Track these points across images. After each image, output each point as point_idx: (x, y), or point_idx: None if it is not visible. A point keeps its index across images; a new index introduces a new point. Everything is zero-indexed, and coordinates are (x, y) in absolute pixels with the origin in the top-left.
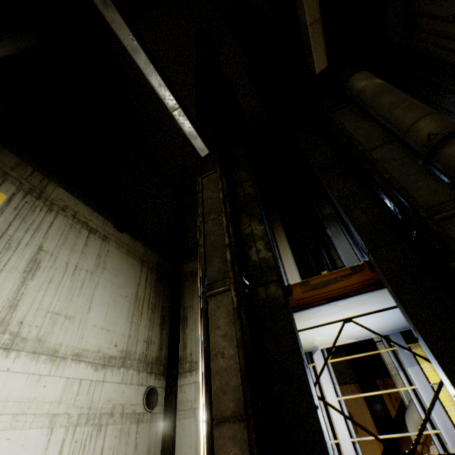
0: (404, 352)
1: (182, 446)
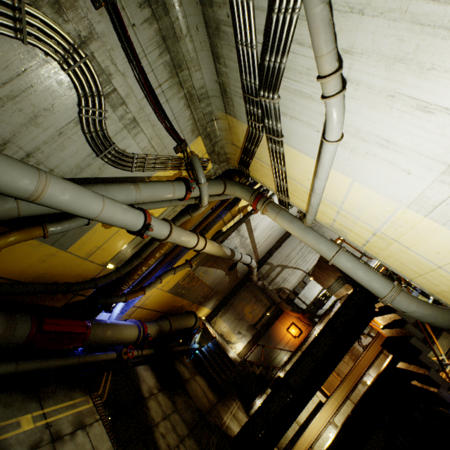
0: (415, 294)
1: (289, 243)
